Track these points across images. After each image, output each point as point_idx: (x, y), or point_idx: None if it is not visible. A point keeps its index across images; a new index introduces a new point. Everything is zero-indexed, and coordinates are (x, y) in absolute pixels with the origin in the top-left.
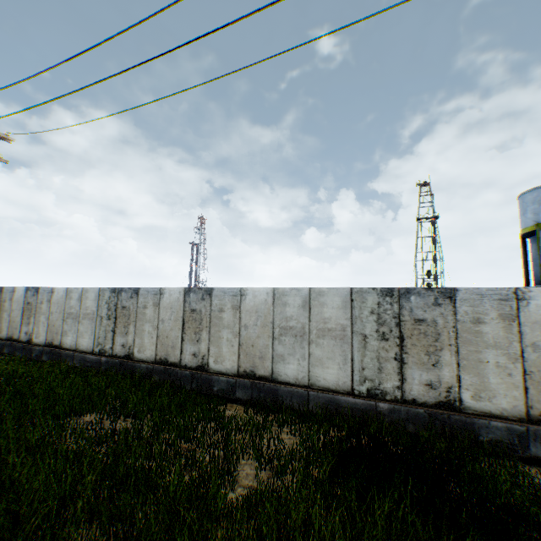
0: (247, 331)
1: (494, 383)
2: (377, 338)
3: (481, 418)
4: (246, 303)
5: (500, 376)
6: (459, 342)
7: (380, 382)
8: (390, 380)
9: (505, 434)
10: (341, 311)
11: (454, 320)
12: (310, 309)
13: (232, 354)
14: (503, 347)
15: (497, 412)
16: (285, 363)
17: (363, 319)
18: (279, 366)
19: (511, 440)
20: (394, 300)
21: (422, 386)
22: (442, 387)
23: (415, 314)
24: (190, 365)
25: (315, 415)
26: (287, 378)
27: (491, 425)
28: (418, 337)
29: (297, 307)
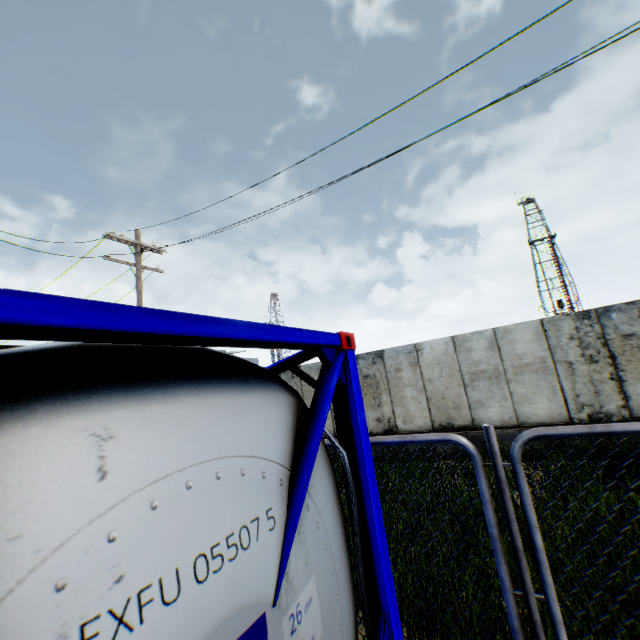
0: (432, 385)
1: None
2: (583, 362)
3: None
4: (424, 358)
5: None
6: None
7: (600, 405)
8: (610, 401)
9: None
10: (534, 344)
11: None
12: (499, 349)
13: (422, 411)
14: None
15: None
16: (484, 407)
17: (562, 347)
18: (478, 412)
19: None
20: (592, 321)
21: None
22: None
23: (620, 330)
24: (376, 431)
25: (538, 450)
26: (491, 422)
27: None
28: (630, 352)
29: (484, 349)
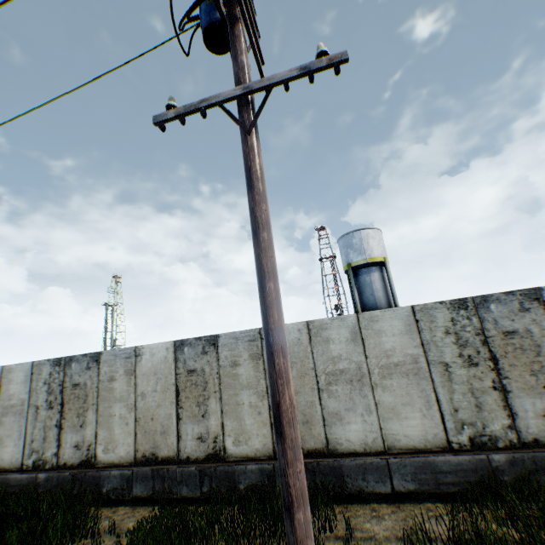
0: None
1: (118, 433)
2: (47, 407)
3: (106, 469)
4: None
5: (122, 426)
6: (100, 400)
7: (45, 451)
8: (51, 448)
9: (120, 480)
10: (24, 385)
11: (98, 381)
12: (1, 388)
13: None
14: (126, 399)
15: (118, 461)
16: None
17: (39, 391)
18: None
19: (123, 485)
20: (62, 369)
21: (73, 448)
22: (86, 446)
23: (75, 379)
24: None
25: None
26: None
27: (112, 474)
28: (74, 401)
29: None
